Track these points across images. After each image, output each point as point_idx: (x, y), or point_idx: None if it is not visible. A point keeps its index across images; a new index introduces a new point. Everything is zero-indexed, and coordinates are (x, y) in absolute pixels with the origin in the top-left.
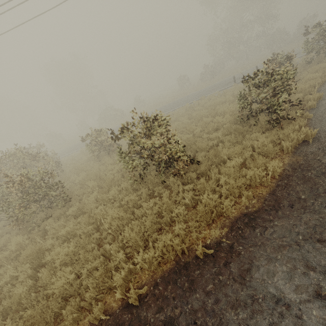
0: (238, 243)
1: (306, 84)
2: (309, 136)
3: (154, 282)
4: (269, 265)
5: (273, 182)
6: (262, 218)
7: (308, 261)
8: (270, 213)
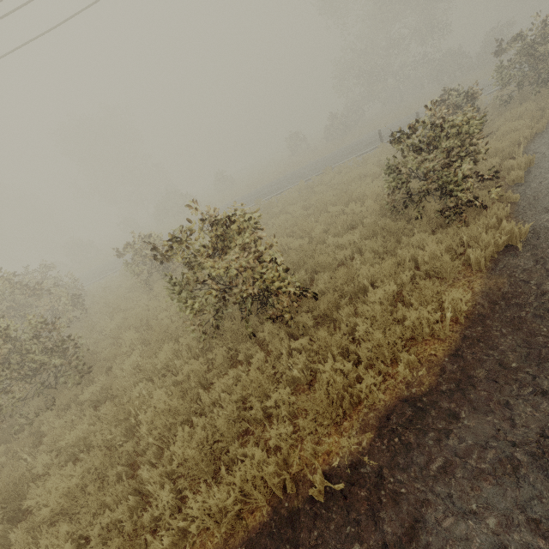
0: (393, 467)
1: (504, 140)
2: (516, 238)
3: None
4: (456, 520)
5: (456, 330)
6: (438, 410)
7: (536, 513)
8: (452, 398)
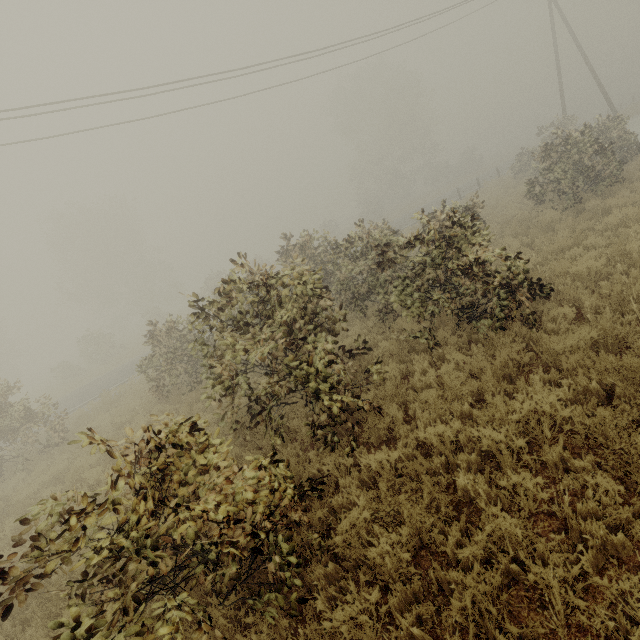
0: None
1: None
2: None
3: None
4: None
5: None
6: None
7: None
8: None
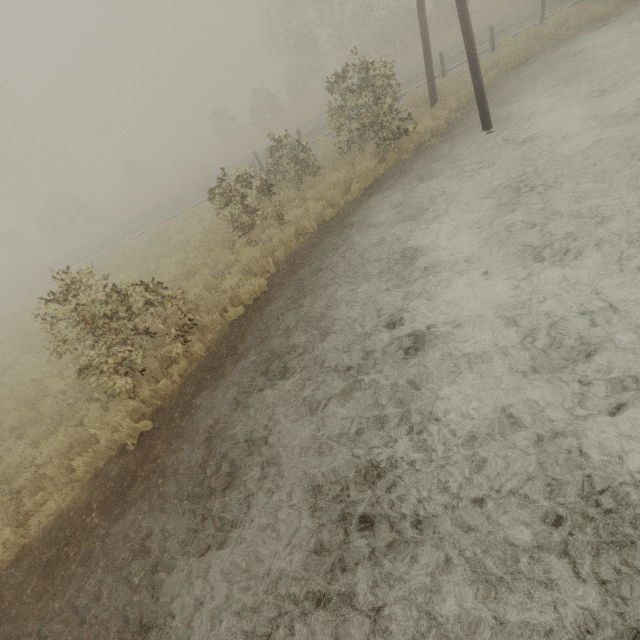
0: None
1: (294, 227)
2: (128, 437)
3: None
4: None
5: (3, 567)
6: None
7: None
8: None
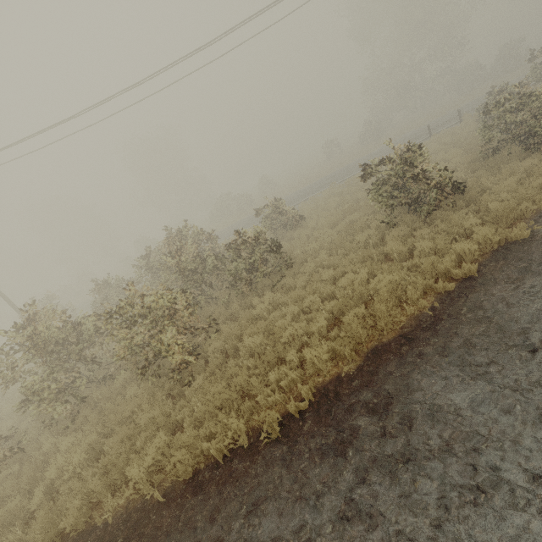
0: None
1: None
2: None
3: (480, 265)
4: None
5: None
6: None
7: None
8: None
